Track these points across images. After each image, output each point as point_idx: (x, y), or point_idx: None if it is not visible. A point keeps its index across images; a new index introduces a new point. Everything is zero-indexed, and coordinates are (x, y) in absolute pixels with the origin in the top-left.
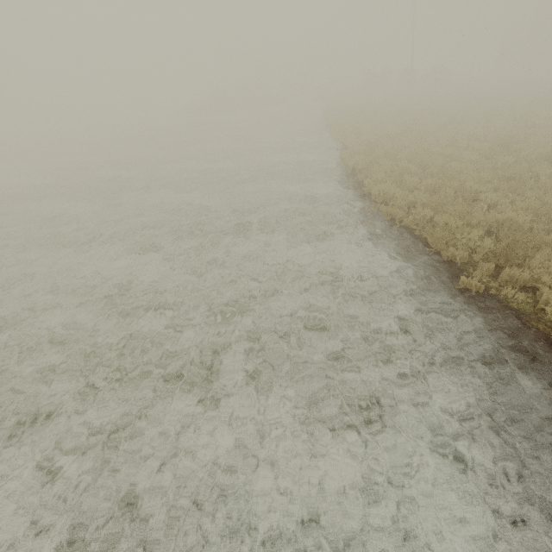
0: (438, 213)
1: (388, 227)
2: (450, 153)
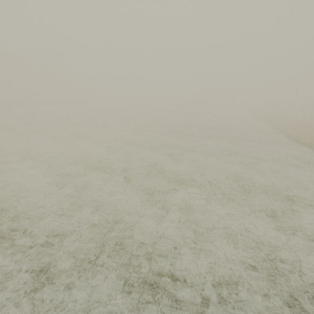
0: None
1: None
2: None
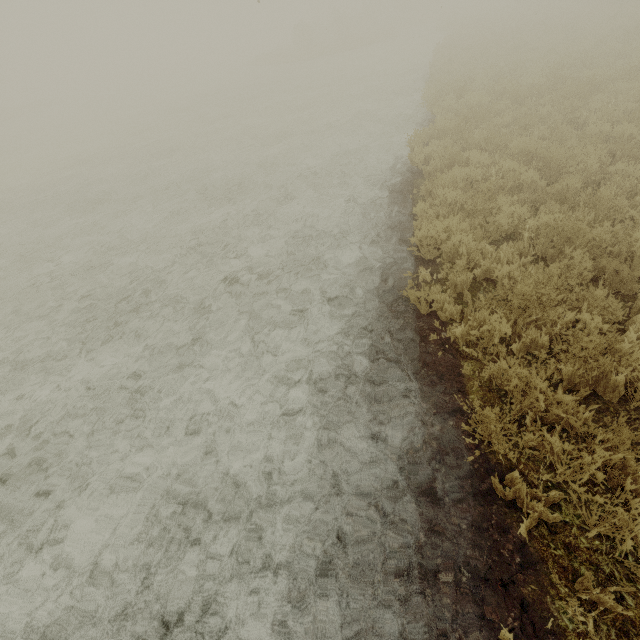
0: (529, 328)
1: (414, 336)
2: (628, 137)
